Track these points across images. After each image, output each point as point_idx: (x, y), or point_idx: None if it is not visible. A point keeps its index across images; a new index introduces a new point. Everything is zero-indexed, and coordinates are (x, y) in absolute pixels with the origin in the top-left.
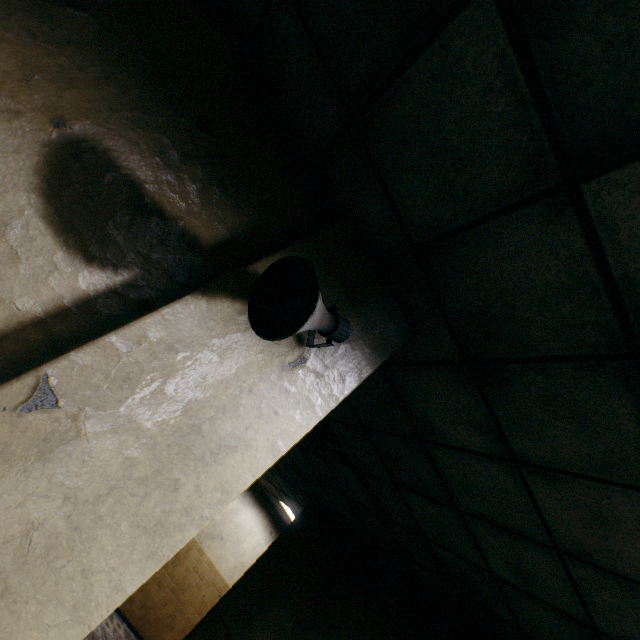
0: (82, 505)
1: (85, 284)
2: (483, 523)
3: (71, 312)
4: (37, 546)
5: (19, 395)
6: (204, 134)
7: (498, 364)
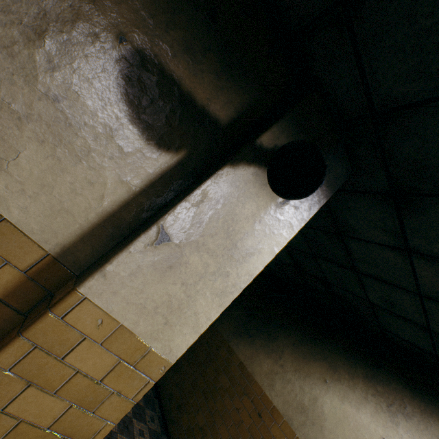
0: (189, 286)
1: (161, 164)
2: (372, 279)
3: (157, 183)
4: (175, 304)
5: (153, 237)
6: (214, 24)
7: (418, 197)
